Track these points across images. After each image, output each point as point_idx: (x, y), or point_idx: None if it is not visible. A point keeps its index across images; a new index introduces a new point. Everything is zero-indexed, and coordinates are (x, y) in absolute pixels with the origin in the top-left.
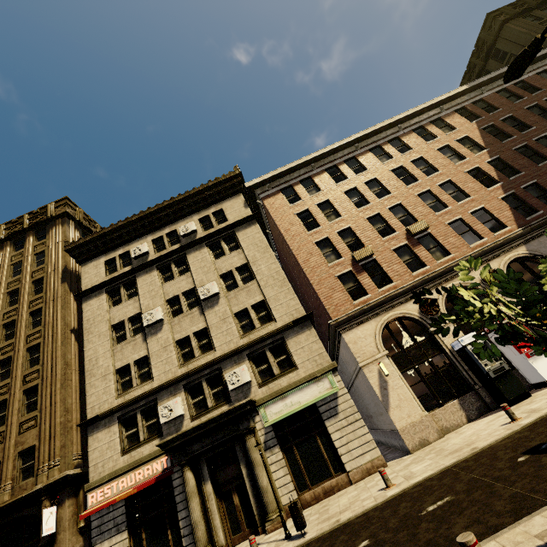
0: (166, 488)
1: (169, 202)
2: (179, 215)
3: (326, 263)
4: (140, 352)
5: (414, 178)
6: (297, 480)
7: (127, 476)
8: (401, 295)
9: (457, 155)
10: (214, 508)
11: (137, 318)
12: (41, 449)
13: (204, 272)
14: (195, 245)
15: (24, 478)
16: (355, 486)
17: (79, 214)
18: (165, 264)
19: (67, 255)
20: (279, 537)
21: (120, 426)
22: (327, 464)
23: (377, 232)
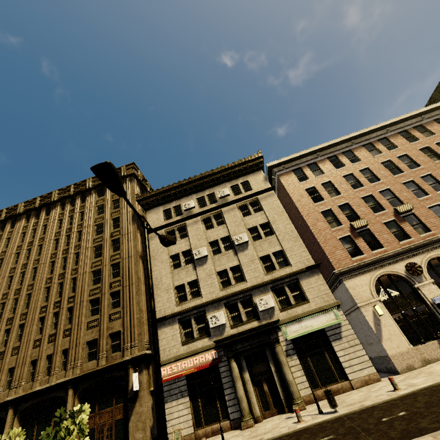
0: (214, 372)
1: (210, 172)
2: (216, 183)
3: (330, 228)
4: (191, 276)
5: (399, 170)
6: (310, 381)
7: (188, 360)
8: (390, 257)
9: (436, 155)
10: (251, 390)
11: (187, 252)
12: (125, 333)
13: (236, 225)
14: (228, 205)
15: (113, 351)
16: (359, 390)
17: (140, 174)
18: (206, 216)
19: (134, 203)
20: (309, 413)
21: (180, 326)
22: (333, 373)
23: (370, 208)
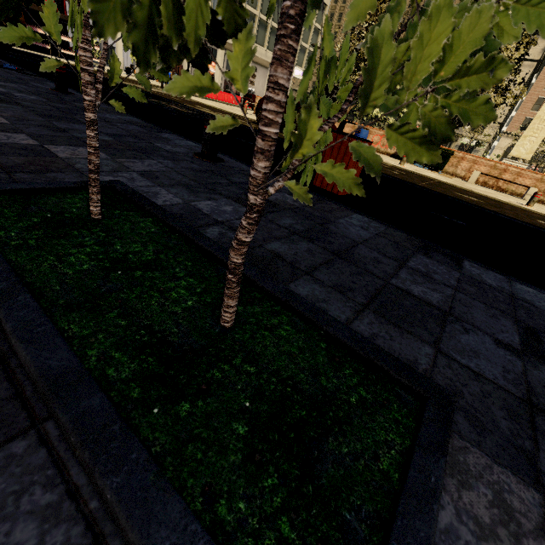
0: None
1: None
2: None
3: (530, 109)
4: None
5: None
6: None
7: None
8: None
9: None
10: None
11: None
12: None
13: None
14: None
15: None
16: None
17: None
18: None
19: None
20: None
21: None
22: None
23: None
